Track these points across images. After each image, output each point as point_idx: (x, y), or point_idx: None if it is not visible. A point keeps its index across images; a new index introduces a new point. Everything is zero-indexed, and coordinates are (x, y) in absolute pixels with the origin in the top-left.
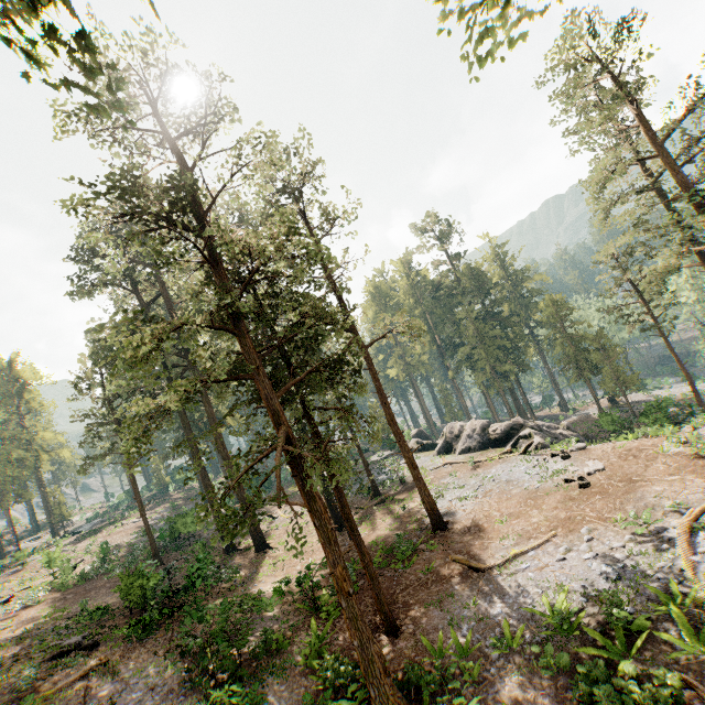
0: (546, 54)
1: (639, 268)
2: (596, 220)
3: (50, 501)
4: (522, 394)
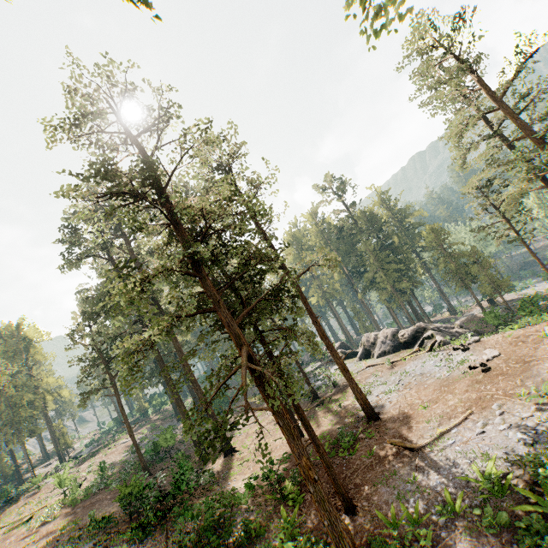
0: (403, 45)
1: (497, 195)
2: (458, 163)
3: (55, 433)
4: (418, 305)
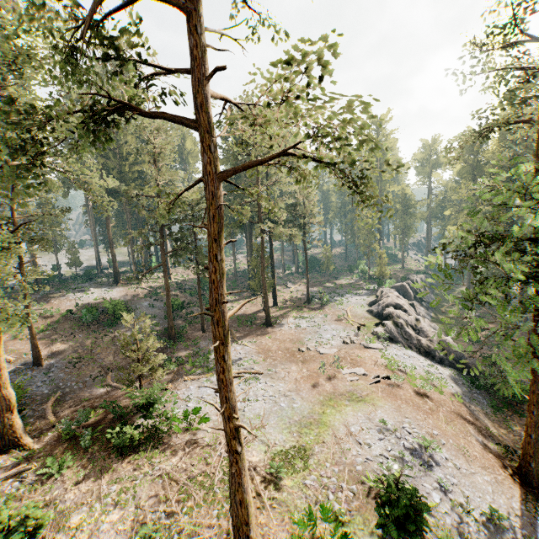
0: None
1: None
2: None
3: None
4: None
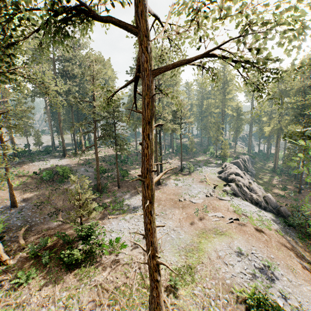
0: None
1: None
2: None
3: None
4: None
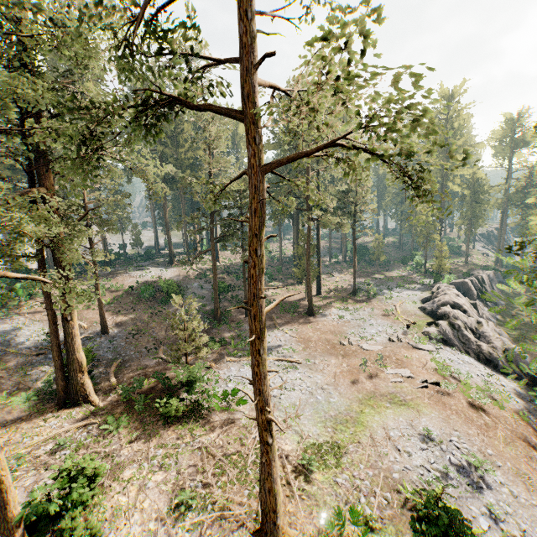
0: None
1: None
2: None
3: None
4: None
